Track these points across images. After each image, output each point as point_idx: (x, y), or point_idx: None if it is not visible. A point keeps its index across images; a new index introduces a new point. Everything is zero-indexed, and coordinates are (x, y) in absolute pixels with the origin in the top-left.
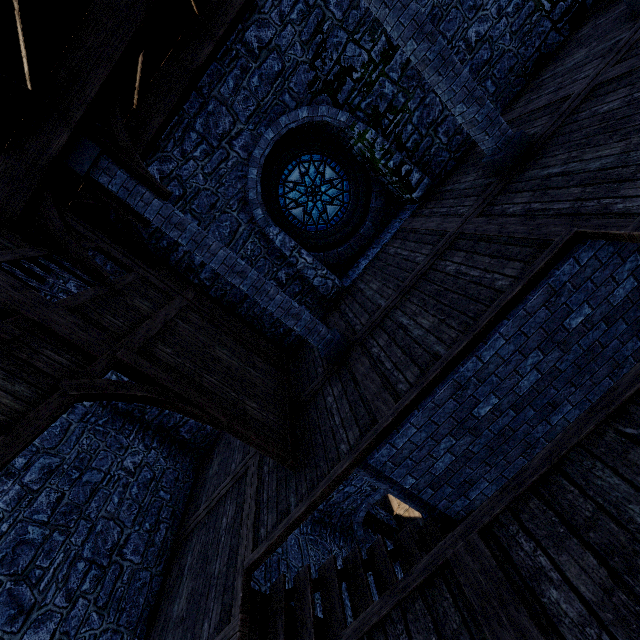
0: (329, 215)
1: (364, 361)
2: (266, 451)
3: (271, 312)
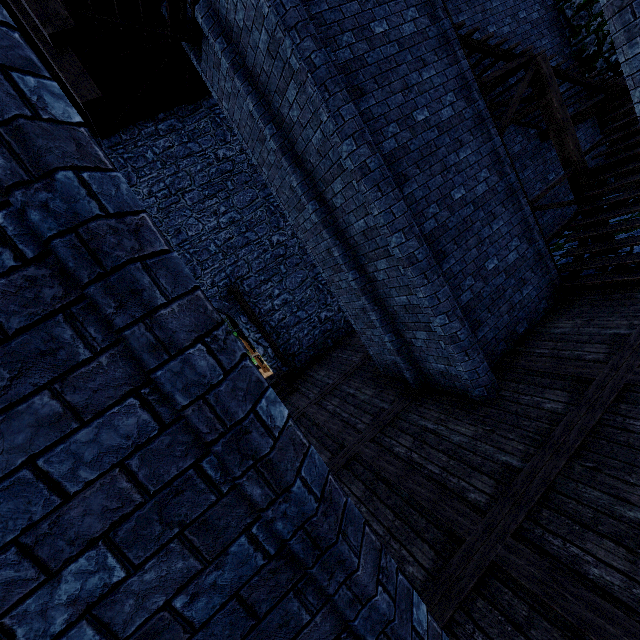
0: None
1: None
2: None
3: None
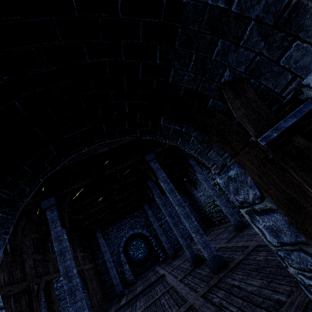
0: (139, 256)
1: (125, 297)
2: (93, 309)
3: (110, 281)
